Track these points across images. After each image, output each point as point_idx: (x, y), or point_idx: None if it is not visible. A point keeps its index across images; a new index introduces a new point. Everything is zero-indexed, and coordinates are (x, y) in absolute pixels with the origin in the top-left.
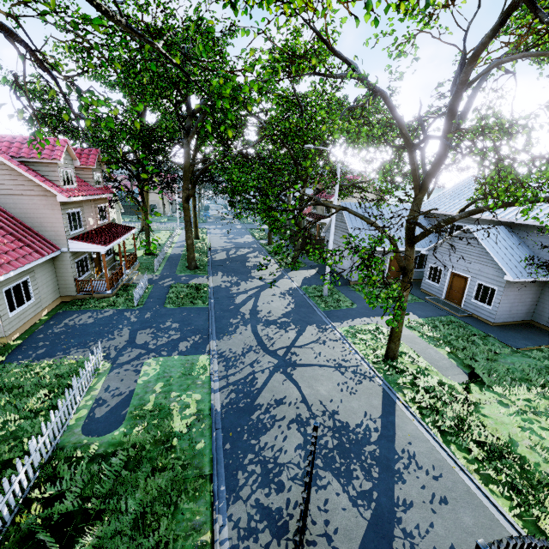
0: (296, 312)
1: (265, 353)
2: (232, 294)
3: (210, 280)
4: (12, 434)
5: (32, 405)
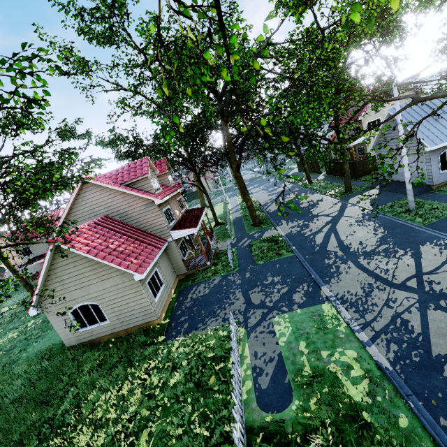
0: (391, 236)
1: (393, 289)
2: (308, 237)
3: (279, 230)
4: (202, 413)
5: (204, 381)
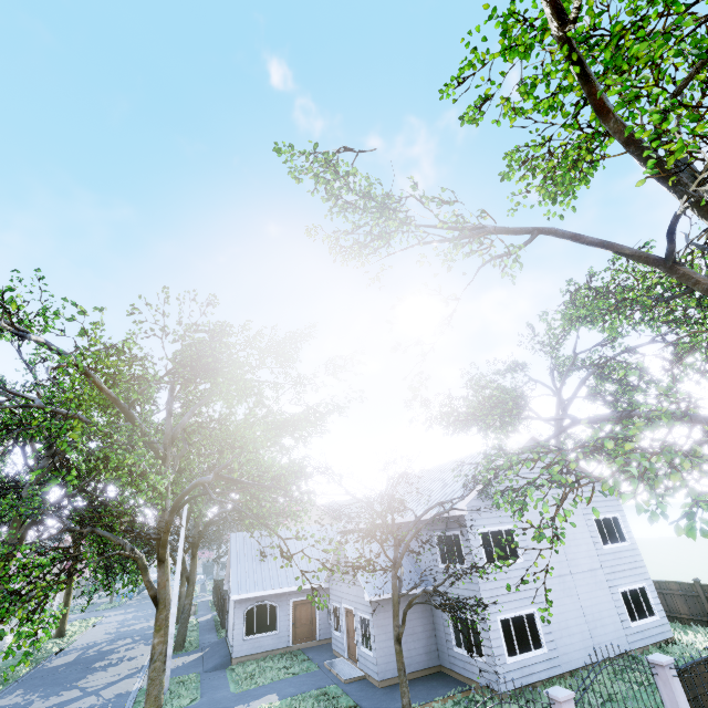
0: None
1: None
2: None
3: None
4: None
5: None
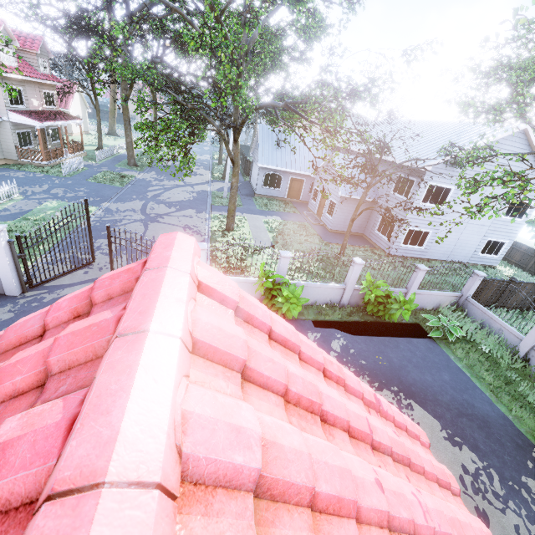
0: (190, 202)
1: (141, 214)
2: (149, 185)
3: (140, 175)
4: None
5: None
